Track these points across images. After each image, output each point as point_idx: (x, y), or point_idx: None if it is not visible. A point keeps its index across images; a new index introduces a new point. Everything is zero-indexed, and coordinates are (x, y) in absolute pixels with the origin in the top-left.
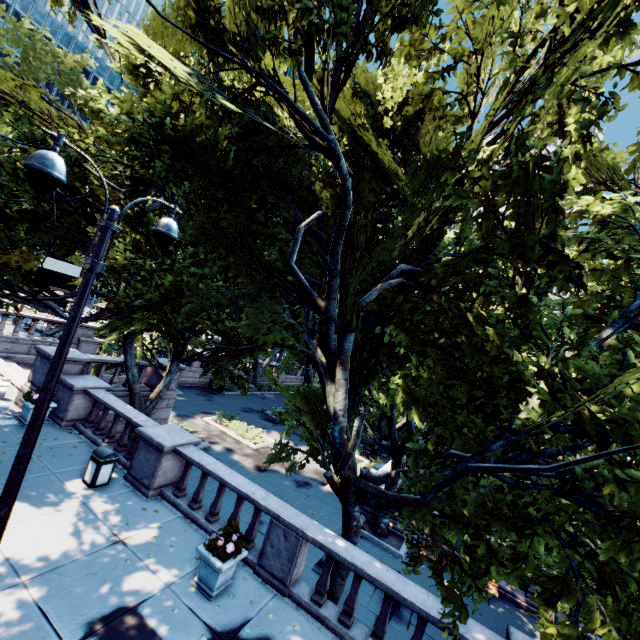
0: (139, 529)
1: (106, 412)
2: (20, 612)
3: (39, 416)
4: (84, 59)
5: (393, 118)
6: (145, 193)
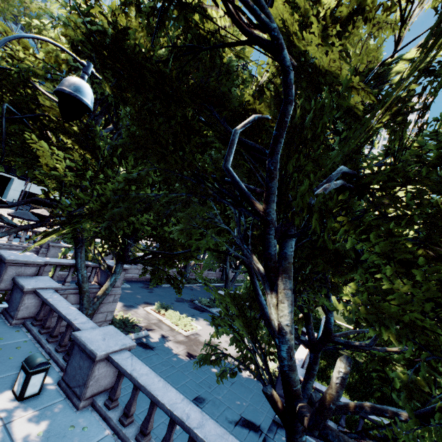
0: None
1: (51, 312)
2: None
3: None
4: (46, 8)
5: (328, 21)
6: (96, 121)
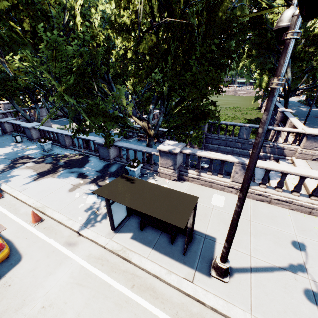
0: (30, 146)
1: (16, 126)
2: (1, 159)
3: None
4: None
5: None
6: None
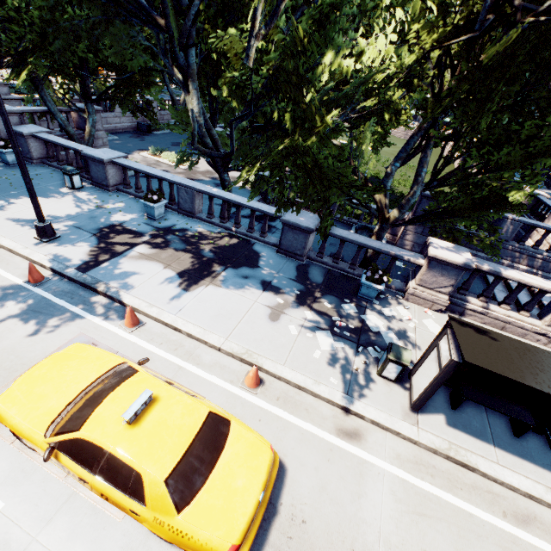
0: (110, 203)
1: (57, 149)
2: (67, 228)
3: (10, 130)
4: None
5: None
6: None
